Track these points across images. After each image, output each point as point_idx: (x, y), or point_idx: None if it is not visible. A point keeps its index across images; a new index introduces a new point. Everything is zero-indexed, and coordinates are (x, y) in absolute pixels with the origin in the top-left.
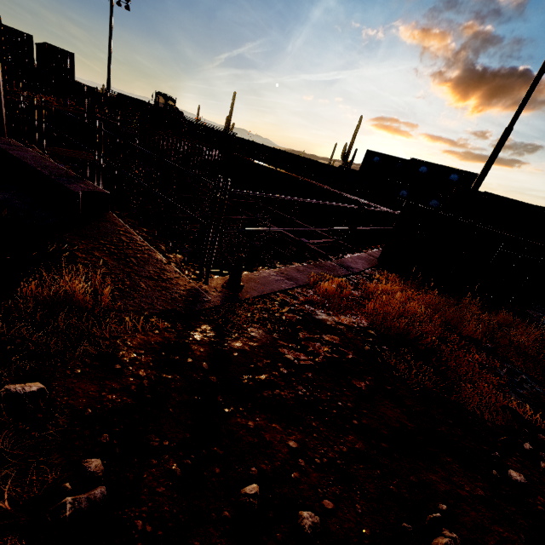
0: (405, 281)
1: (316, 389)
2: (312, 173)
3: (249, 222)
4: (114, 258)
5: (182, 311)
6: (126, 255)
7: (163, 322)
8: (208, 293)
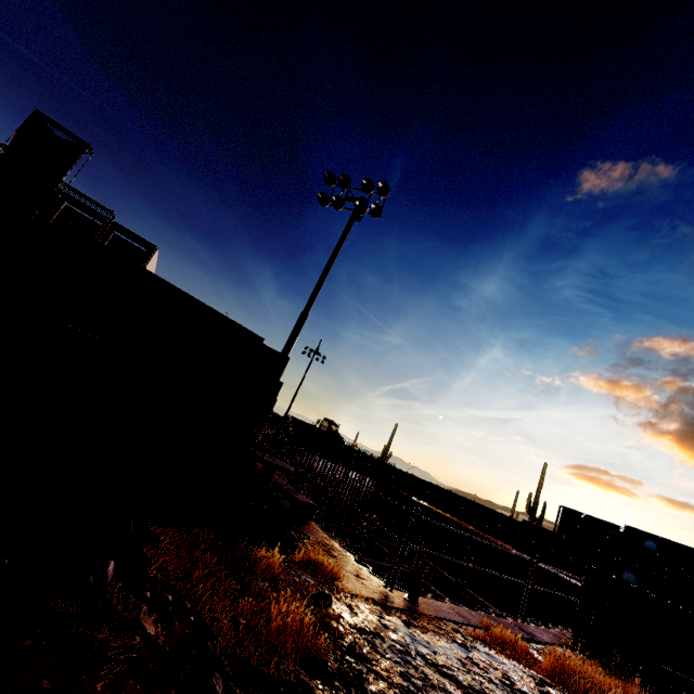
0: (609, 673)
1: (486, 688)
2: (487, 523)
3: (400, 578)
4: (327, 553)
5: (379, 601)
6: (333, 554)
7: (368, 603)
8: (394, 598)
